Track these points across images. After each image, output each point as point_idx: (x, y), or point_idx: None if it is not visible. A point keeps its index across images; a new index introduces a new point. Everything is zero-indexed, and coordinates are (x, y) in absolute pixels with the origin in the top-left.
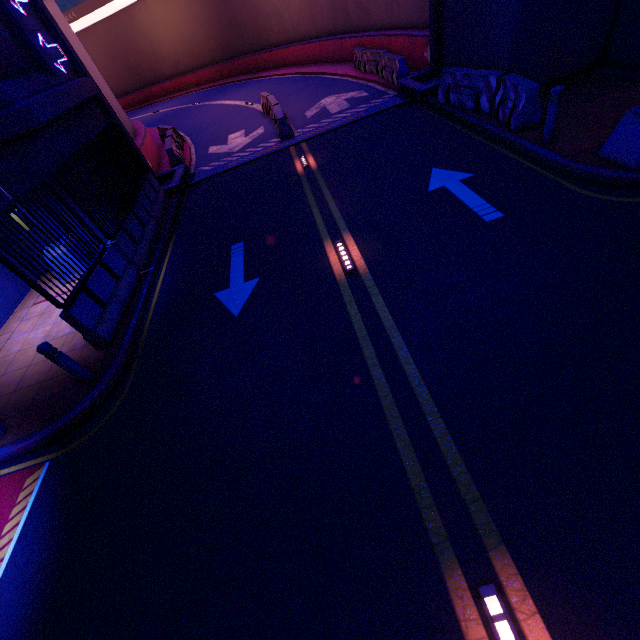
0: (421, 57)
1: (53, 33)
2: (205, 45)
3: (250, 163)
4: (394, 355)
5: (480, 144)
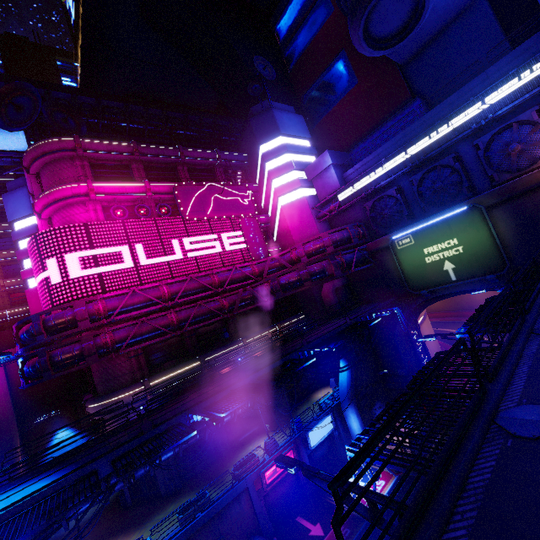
0: None
1: (425, 352)
2: None
3: None
4: None
5: None
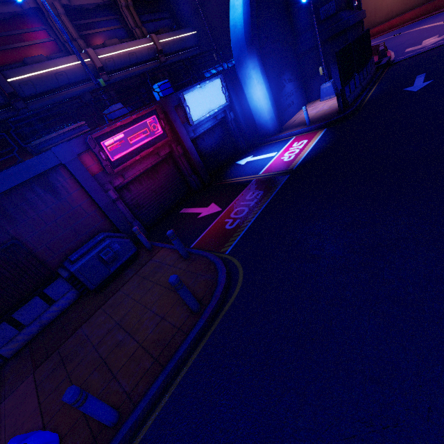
0: None
1: None
2: None
3: (439, 47)
4: None
5: None
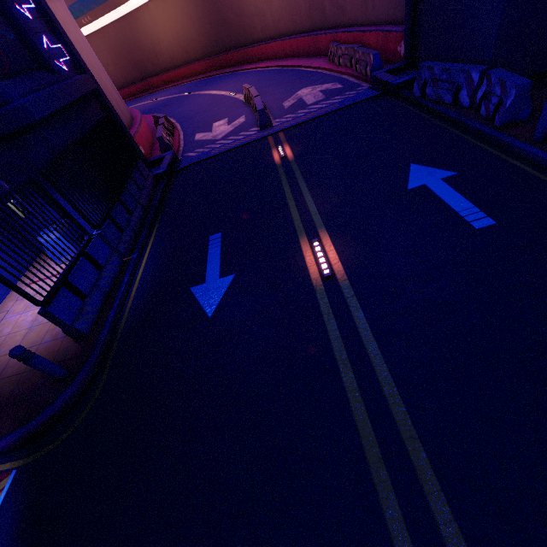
0: (394, 51)
1: (57, 35)
2: (197, 42)
3: (231, 151)
4: (379, 390)
5: (460, 139)
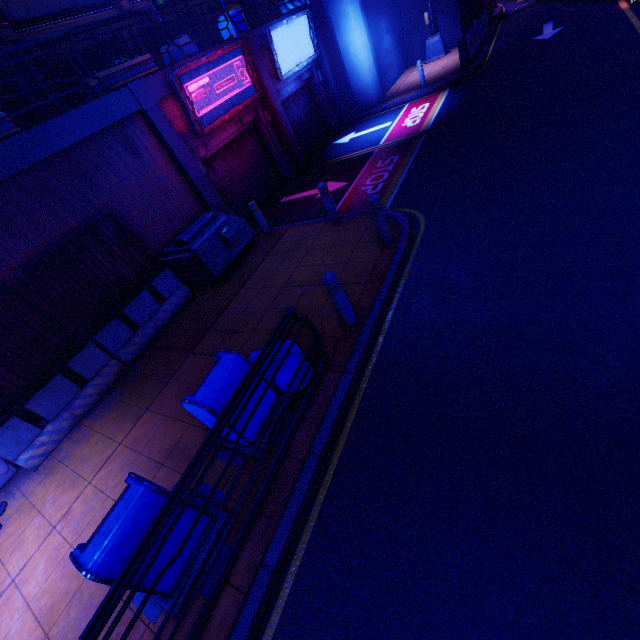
0: None
1: None
2: None
3: None
4: None
5: None
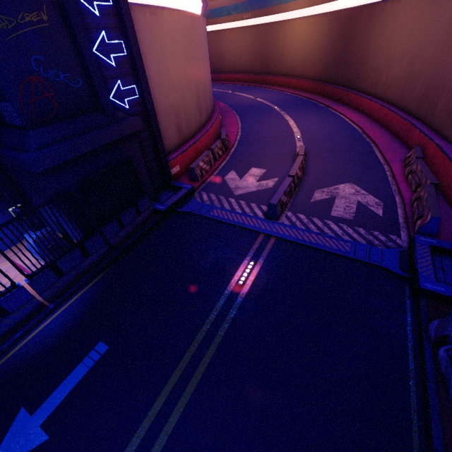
0: None
1: (137, 77)
2: (316, 65)
3: (224, 224)
4: None
5: None
